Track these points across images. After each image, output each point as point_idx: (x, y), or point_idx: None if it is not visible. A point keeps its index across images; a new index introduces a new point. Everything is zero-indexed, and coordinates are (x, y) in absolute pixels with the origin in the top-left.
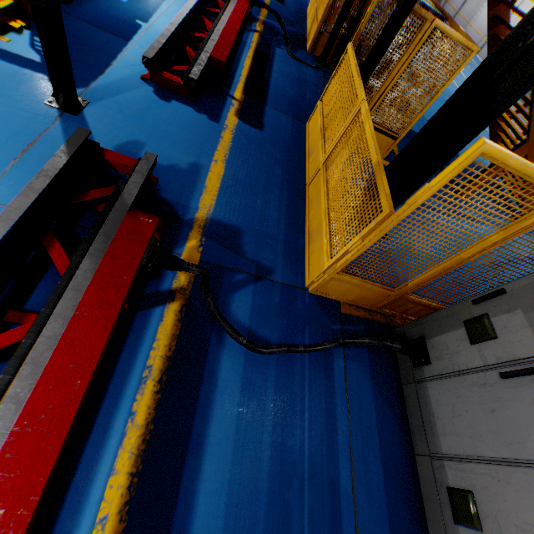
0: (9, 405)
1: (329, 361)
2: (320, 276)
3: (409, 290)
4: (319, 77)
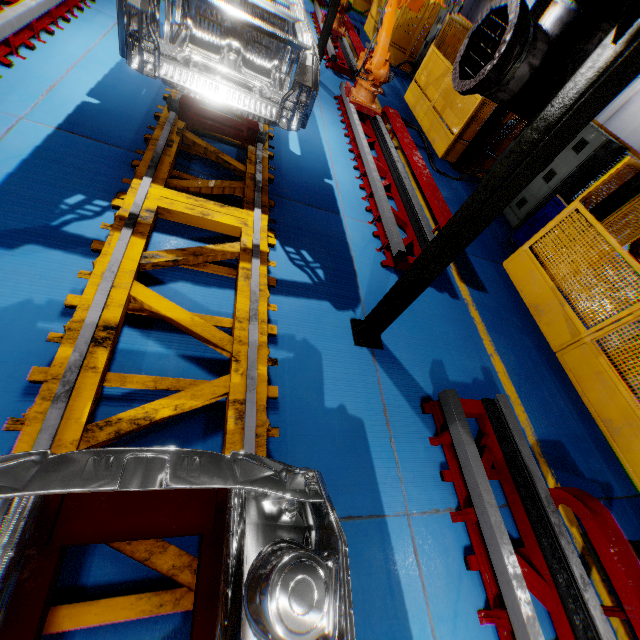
0: None
1: None
2: None
3: None
4: (467, 191)
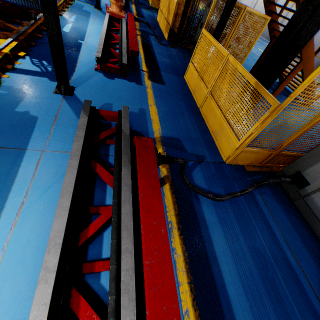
0: (125, 254)
1: (254, 198)
2: (234, 152)
3: (283, 148)
4: (178, 52)
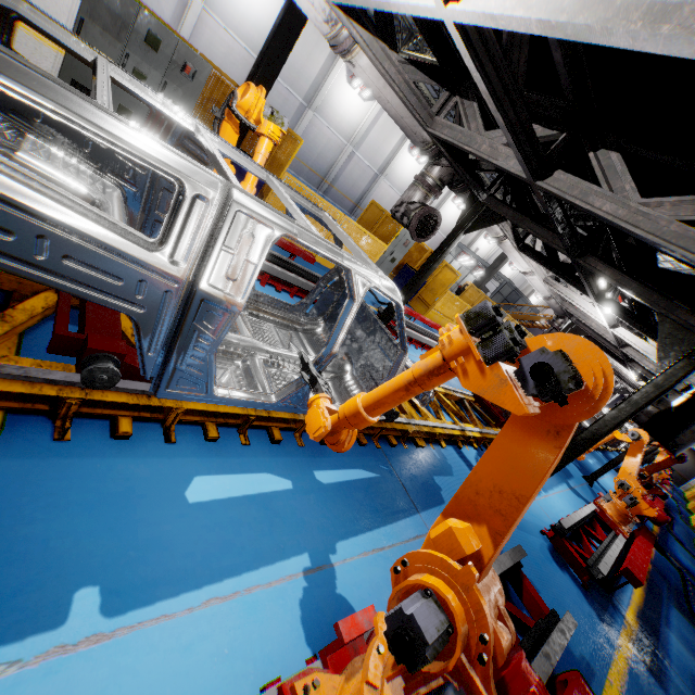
0: None
1: None
2: None
3: None
4: None
